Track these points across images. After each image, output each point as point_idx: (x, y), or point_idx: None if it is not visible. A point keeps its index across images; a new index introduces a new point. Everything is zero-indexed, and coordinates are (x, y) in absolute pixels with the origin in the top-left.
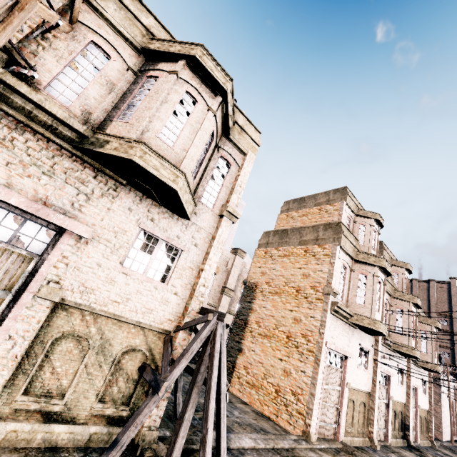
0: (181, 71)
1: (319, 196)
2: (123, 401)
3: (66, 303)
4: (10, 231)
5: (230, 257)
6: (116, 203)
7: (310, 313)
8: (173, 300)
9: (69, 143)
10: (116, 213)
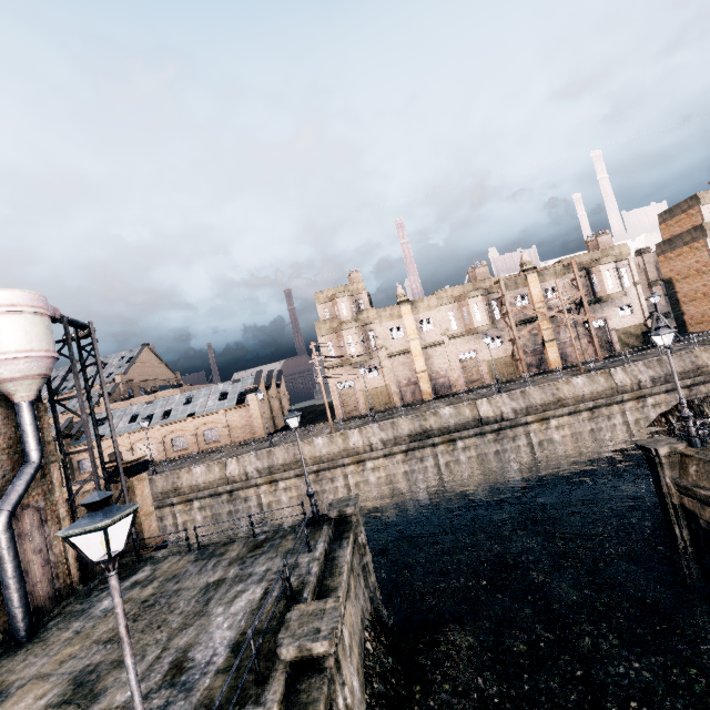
0: (600, 269)
1: (681, 205)
2: (643, 341)
3: (616, 330)
4: (597, 325)
5: (638, 260)
6: (608, 306)
7: (709, 279)
8: (638, 316)
9: (593, 304)
10: (610, 308)
